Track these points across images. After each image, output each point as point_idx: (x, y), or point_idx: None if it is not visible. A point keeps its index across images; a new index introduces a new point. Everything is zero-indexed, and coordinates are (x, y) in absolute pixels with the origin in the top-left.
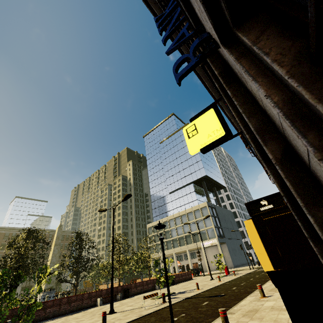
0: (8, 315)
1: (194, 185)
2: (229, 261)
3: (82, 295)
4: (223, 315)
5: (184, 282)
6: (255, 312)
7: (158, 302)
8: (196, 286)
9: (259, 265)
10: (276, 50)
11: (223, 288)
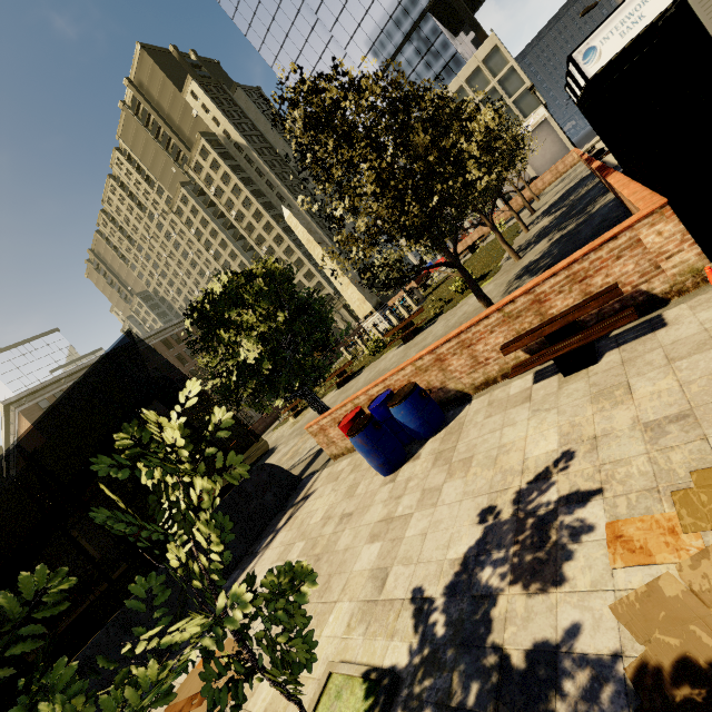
0: None
1: (432, 17)
2: (565, 146)
3: None
4: None
5: None
6: None
7: None
8: None
9: None
10: None
11: None
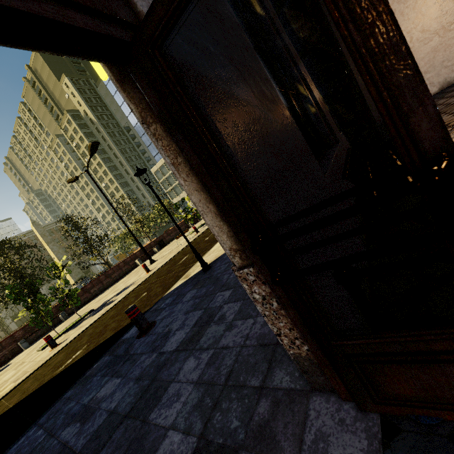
0: (55, 312)
1: None
2: None
3: (117, 266)
4: None
5: None
6: None
7: (193, 235)
8: None
9: None
10: None
11: None
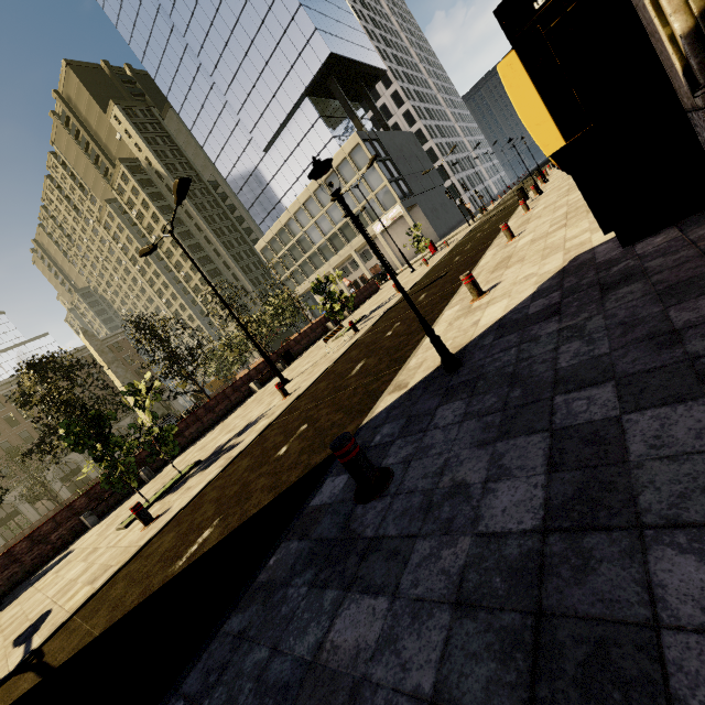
0: None
1: (312, 101)
2: (430, 234)
3: (222, 394)
4: (469, 280)
5: (370, 299)
6: (508, 259)
7: (347, 337)
8: (393, 292)
9: (482, 214)
10: None
11: (440, 269)
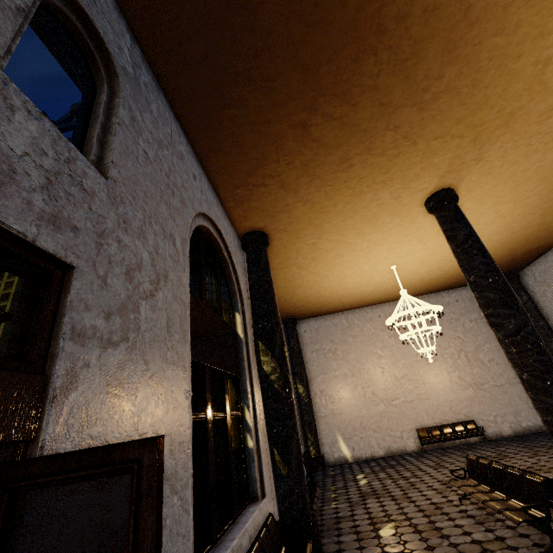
0: None
1: None
2: None
3: None
4: None
5: None
6: None
7: None
8: None
9: None
10: (13, 347)
11: None
